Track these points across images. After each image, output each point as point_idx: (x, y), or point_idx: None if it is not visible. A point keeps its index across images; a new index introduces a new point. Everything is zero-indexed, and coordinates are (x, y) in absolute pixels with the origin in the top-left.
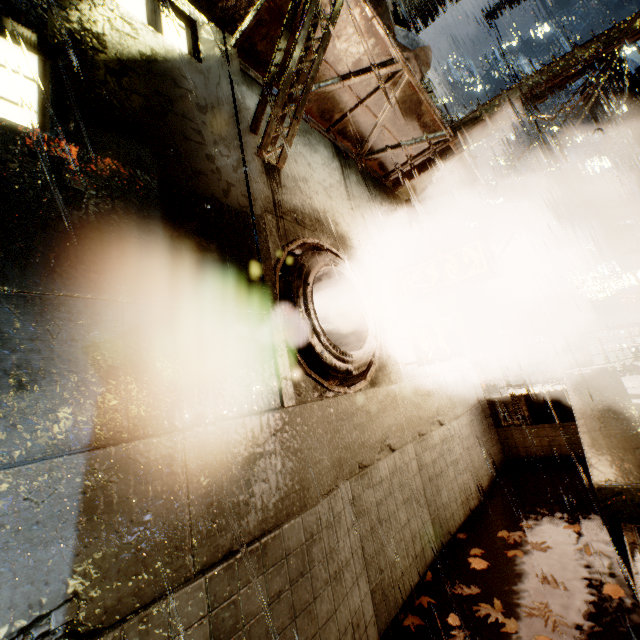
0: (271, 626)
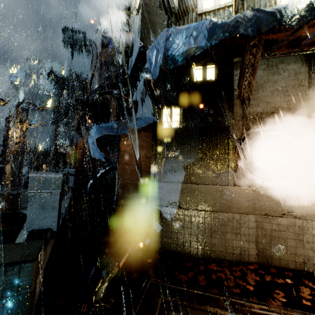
0: (211, 228)
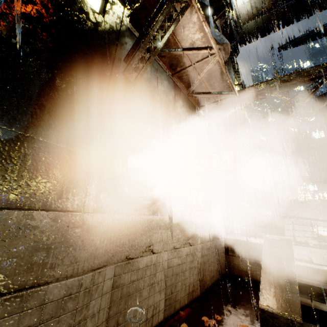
0: None
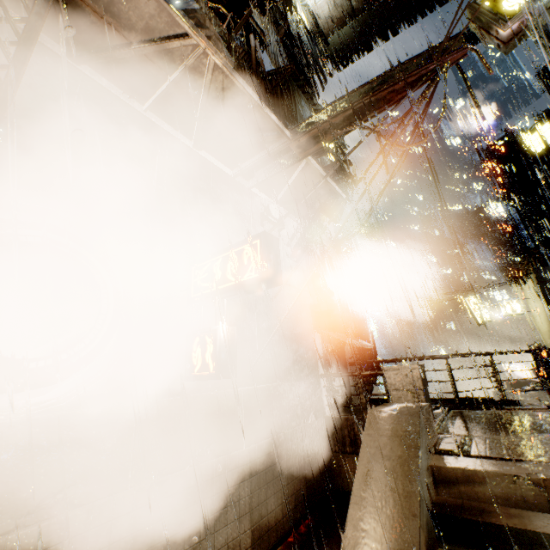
0: None
